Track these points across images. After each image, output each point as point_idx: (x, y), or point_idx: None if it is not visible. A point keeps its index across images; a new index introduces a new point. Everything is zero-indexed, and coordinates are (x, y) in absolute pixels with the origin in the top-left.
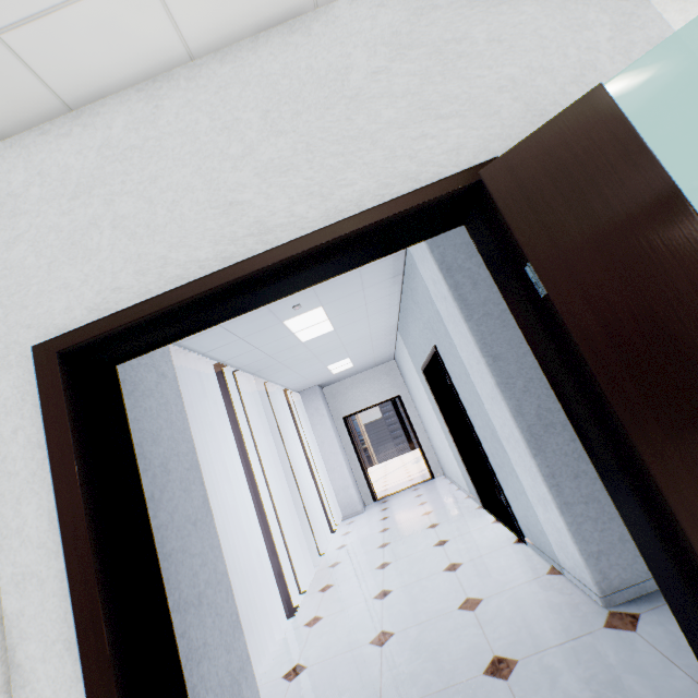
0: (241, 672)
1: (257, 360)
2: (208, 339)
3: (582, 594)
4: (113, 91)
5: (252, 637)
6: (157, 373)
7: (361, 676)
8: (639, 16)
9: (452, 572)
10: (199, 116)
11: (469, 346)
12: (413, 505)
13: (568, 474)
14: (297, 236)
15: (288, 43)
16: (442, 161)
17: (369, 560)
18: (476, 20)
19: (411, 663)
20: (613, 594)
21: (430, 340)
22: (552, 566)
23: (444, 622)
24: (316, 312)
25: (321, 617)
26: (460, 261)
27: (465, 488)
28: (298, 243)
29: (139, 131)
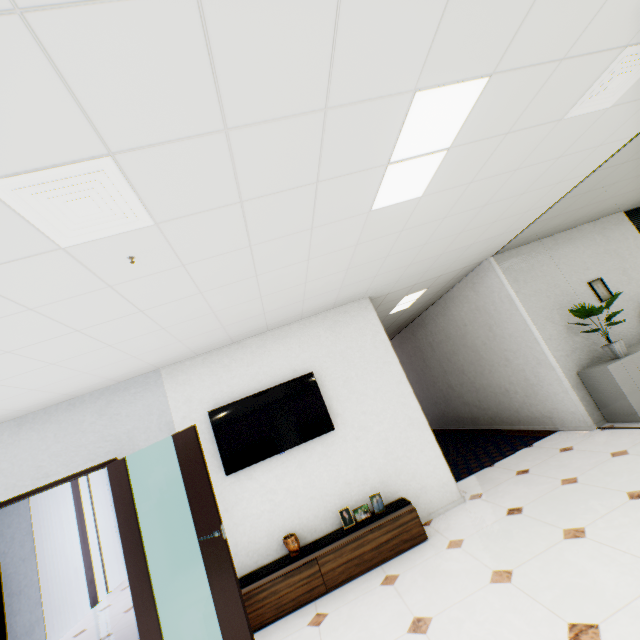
0: (37, 622)
1: None
2: None
3: None
4: (6, 421)
5: (68, 622)
6: None
7: (108, 626)
8: (167, 412)
9: None
10: (35, 433)
11: None
12: None
13: None
14: (58, 478)
15: (68, 408)
16: (103, 455)
17: None
18: (125, 407)
19: (132, 616)
20: None
21: None
22: None
23: None
24: None
25: (111, 604)
26: None
27: None
28: (56, 482)
29: (13, 437)
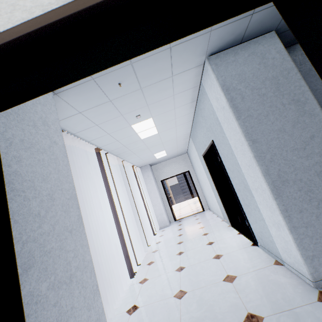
0: (97, 321)
1: (118, 148)
2: (90, 133)
3: (299, 278)
4: None
5: (112, 287)
6: (50, 140)
7: (169, 316)
8: None
9: (217, 259)
10: None
11: (237, 135)
12: (194, 223)
13: (296, 210)
14: None
15: None
16: None
17: (172, 250)
18: None
19: (197, 312)
20: (321, 281)
21: (209, 138)
22: (276, 260)
23: (215, 288)
24: (149, 121)
25: (147, 279)
26: (234, 84)
27: (221, 216)
28: None
29: None
